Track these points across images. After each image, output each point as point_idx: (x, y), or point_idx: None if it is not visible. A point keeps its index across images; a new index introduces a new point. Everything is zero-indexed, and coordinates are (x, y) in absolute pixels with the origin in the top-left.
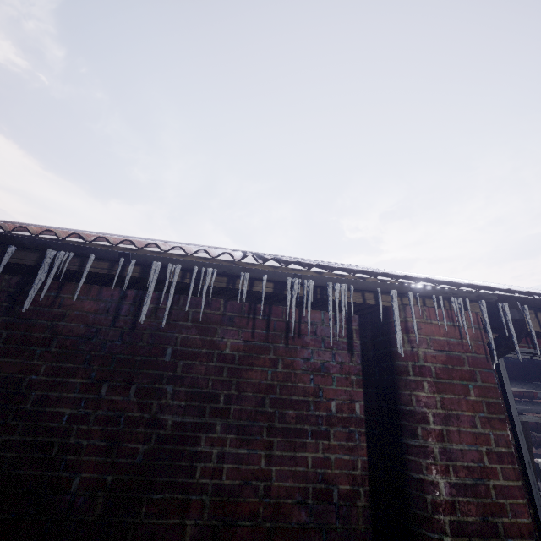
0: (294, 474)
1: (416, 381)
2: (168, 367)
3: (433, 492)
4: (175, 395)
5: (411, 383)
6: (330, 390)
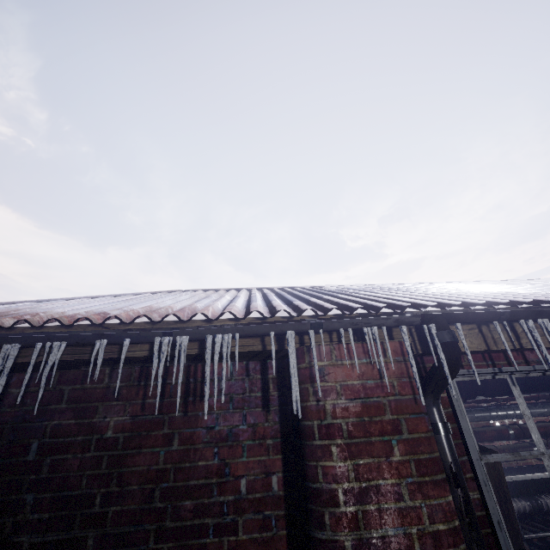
0: None
1: (322, 447)
2: (31, 468)
3: None
4: (36, 505)
5: (317, 450)
6: (239, 463)
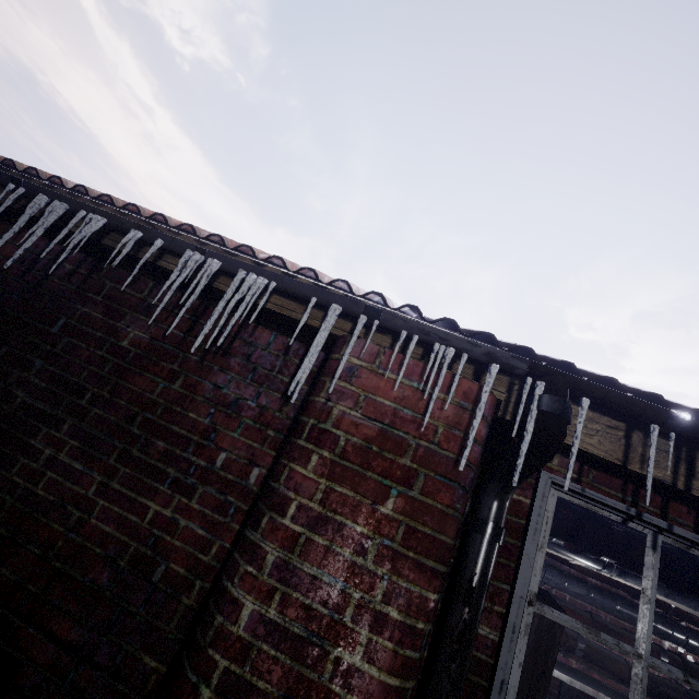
0: (122, 521)
1: (303, 449)
2: (51, 339)
3: (228, 615)
4: (41, 372)
5: (296, 449)
6: (228, 436)
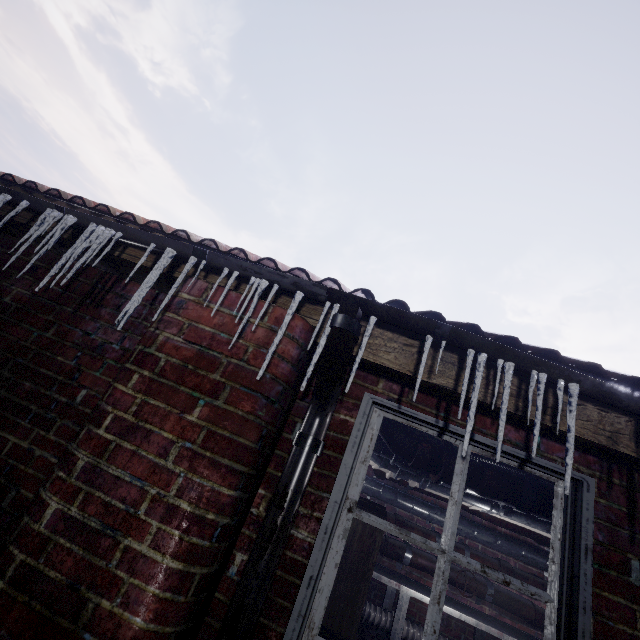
0: None
1: (128, 370)
2: None
3: (34, 514)
4: None
5: (122, 371)
6: (90, 375)
